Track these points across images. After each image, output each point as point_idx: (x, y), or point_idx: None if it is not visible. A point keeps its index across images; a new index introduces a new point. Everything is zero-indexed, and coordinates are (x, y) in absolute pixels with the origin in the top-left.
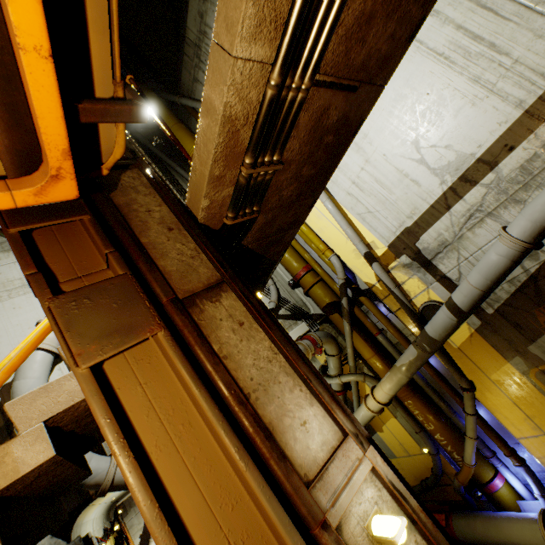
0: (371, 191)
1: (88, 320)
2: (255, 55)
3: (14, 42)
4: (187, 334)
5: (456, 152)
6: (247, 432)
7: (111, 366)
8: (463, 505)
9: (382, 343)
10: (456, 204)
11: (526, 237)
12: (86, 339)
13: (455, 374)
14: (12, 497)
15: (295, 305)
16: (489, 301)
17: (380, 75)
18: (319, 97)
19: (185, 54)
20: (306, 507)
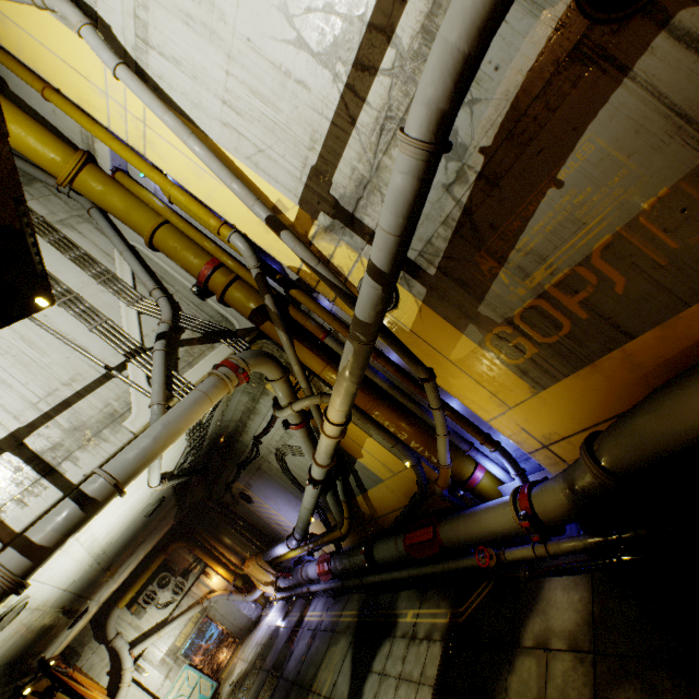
0: (252, 112)
1: None
2: None
3: None
4: None
5: (340, 17)
6: None
7: None
8: (454, 508)
9: (333, 348)
10: (361, 114)
11: (425, 133)
12: None
13: (410, 364)
14: None
15: (206, 322)
16: (429, 258)
17: None
18: None
19: None
20: None
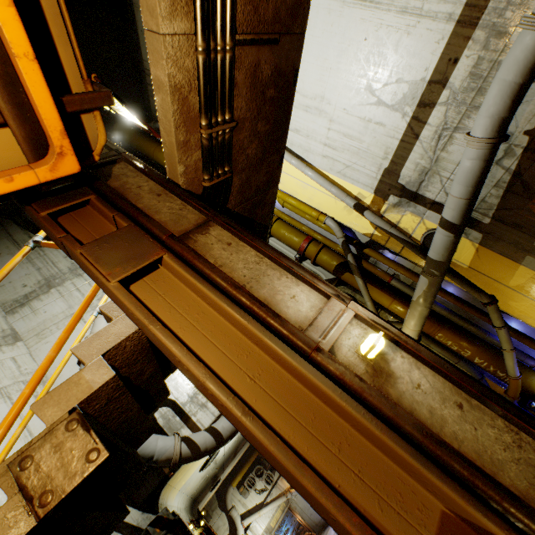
0: (343, 146)
1: (110, 255)
2: (178, 30)
3: (11, 55)
4: (186, 254)
5: (407, 83)
6: (246, 305)
7: (135, 288)
8: None
9: (397, 287)
10: (423, 131)
11: (489, 133)
12: (111, 266)
13: (472, 292)
14: (93, 418)
15: None
16: (483, 212)
17: (295, 24)
18: (246, 55)
19: (148, 84)
20: (301, 341)
